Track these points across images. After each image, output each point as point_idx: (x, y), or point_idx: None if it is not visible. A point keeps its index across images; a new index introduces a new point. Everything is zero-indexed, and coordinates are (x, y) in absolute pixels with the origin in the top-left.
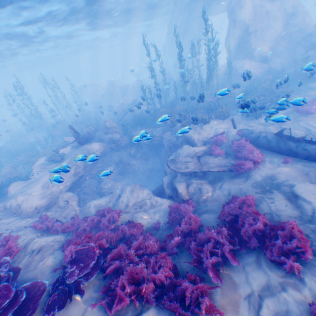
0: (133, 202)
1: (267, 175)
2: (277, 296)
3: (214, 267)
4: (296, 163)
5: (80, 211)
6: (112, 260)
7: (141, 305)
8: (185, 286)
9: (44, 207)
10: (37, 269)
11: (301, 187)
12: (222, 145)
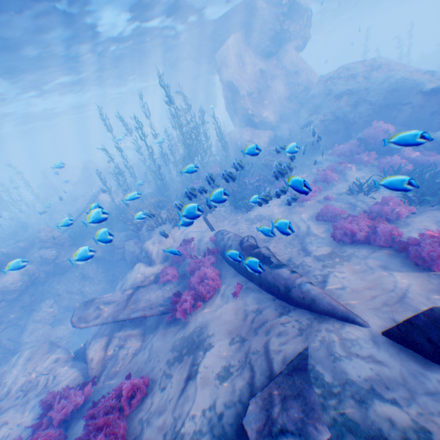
0: (20, 384)
1: (202, 320)
2: None
3: None
4: (247, 294)
5: None
6: None
7: None
8: None
9: None
10: None
11: (214, 354)
12: (186, 259)
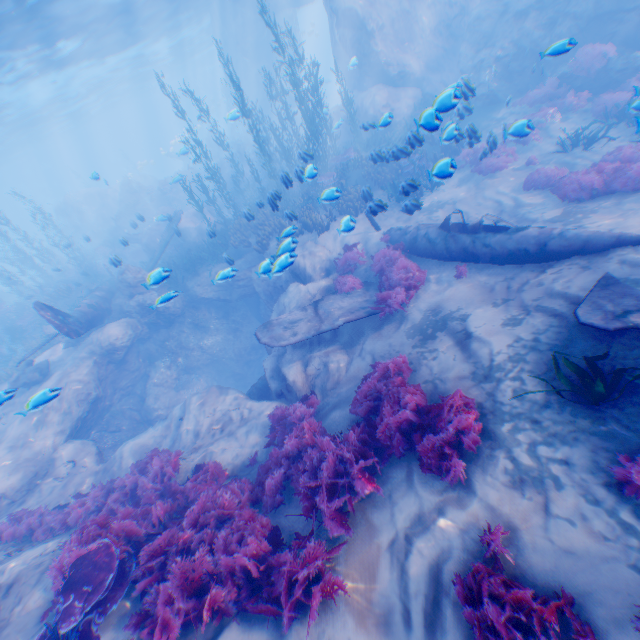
0: (207, 425)
1: (431, 307)
2: (433, 528)
3: (338, 509)
4: (477, 272)
5: (106, 472)
6: (151, 559)
7: (214, 623)
8: (285, 562)
9: (23, 488)
10: (7, 626)
11: (479, 318)
12: (358, 267)
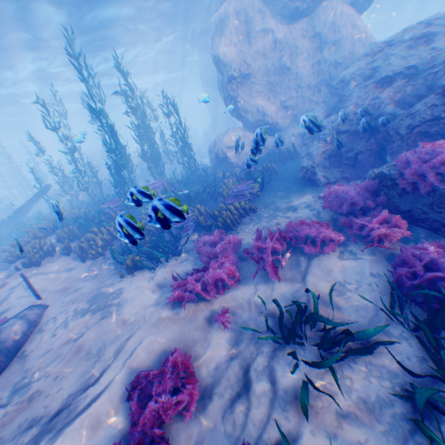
0: None
1: None
2: None
3: None
4: None
5: None
6: None
7: None
8: None
9: None
10: None
11: None
12: None
